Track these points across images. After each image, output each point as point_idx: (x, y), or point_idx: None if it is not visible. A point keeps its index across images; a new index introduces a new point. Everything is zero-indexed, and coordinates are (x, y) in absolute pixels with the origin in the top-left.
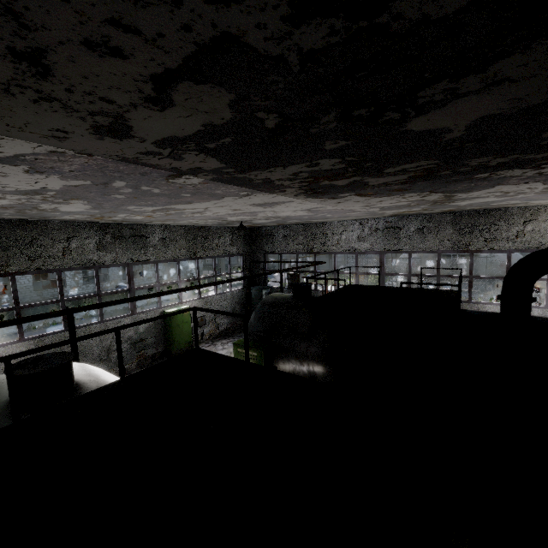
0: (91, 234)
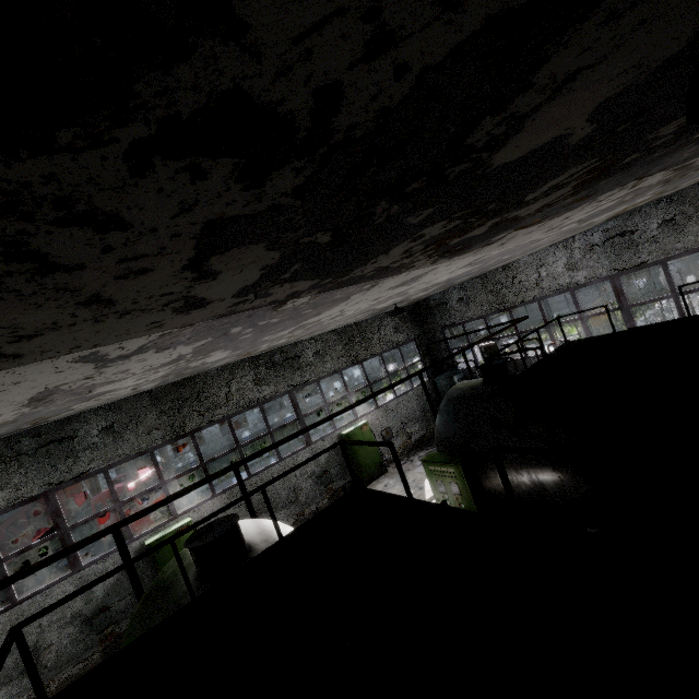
0: (246, 371)
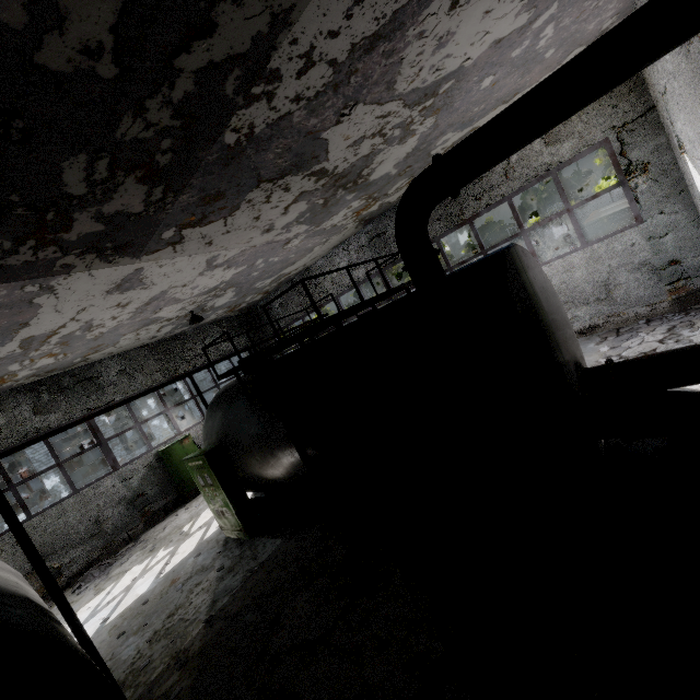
0: (20, 401)
